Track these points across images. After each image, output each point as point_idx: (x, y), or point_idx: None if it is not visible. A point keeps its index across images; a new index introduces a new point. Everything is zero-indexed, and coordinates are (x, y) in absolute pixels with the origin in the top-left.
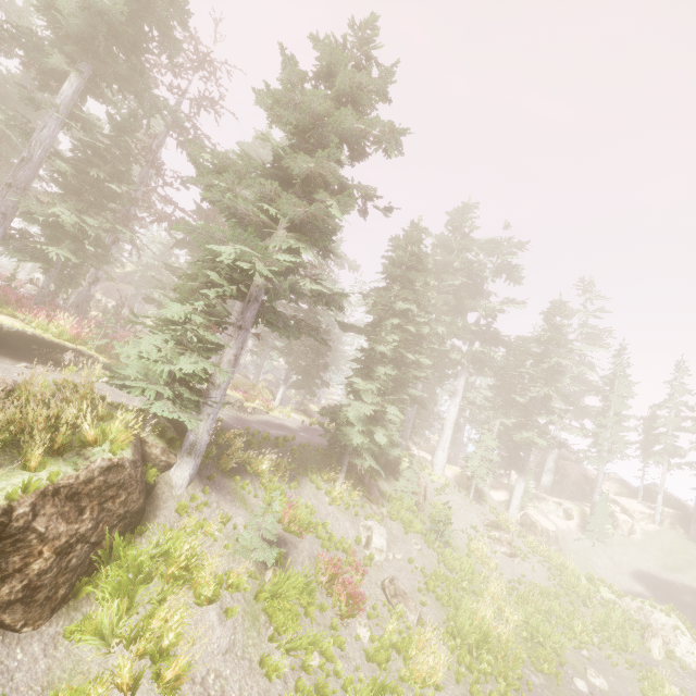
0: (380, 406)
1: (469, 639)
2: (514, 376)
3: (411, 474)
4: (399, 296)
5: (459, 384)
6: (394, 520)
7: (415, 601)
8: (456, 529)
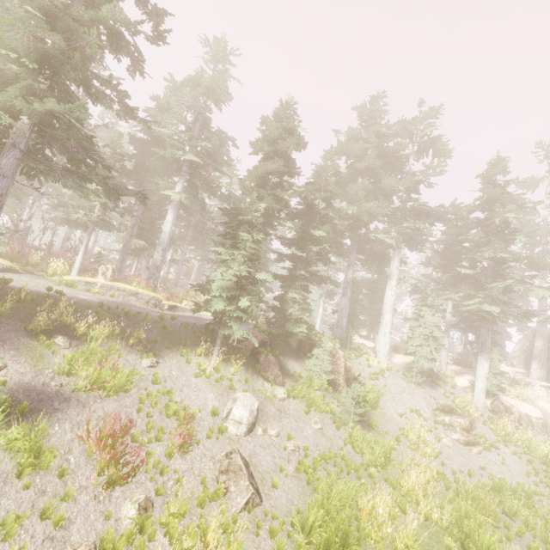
0: (239, 269)
1: (311, 537)
2: (459, 250)
3: (320, 352)
4: (276, 172)
5: (393, 267)
6: (293, 398)
7: (266, 482)
8: (392, 413)
